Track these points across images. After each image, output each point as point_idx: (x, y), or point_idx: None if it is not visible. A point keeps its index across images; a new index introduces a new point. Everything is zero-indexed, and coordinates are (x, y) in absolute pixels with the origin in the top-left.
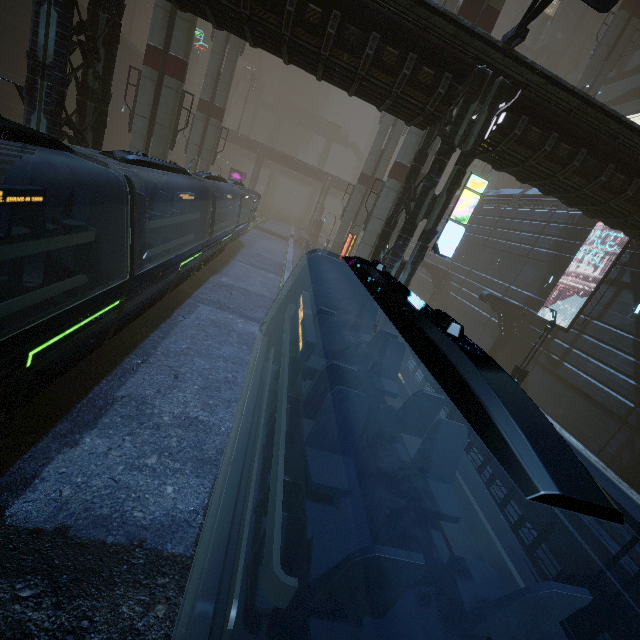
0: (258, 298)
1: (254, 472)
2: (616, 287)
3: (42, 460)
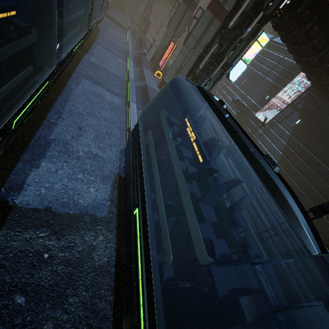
0: (115, 77)
1: (163, 203)
2: (293, 109)
3: (23, 175)
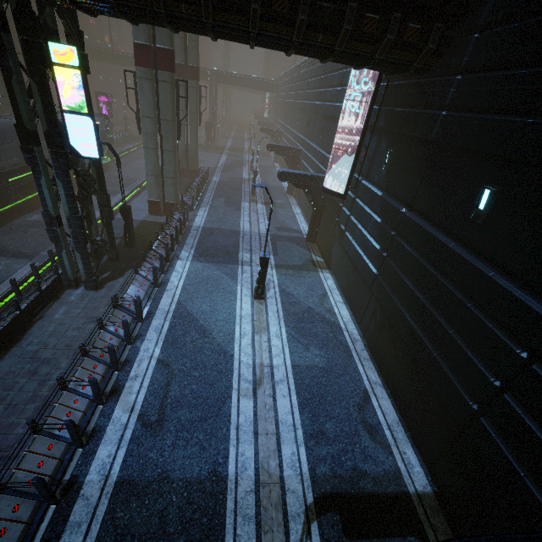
0: None
1: None
2: (378, 135)
3: None
